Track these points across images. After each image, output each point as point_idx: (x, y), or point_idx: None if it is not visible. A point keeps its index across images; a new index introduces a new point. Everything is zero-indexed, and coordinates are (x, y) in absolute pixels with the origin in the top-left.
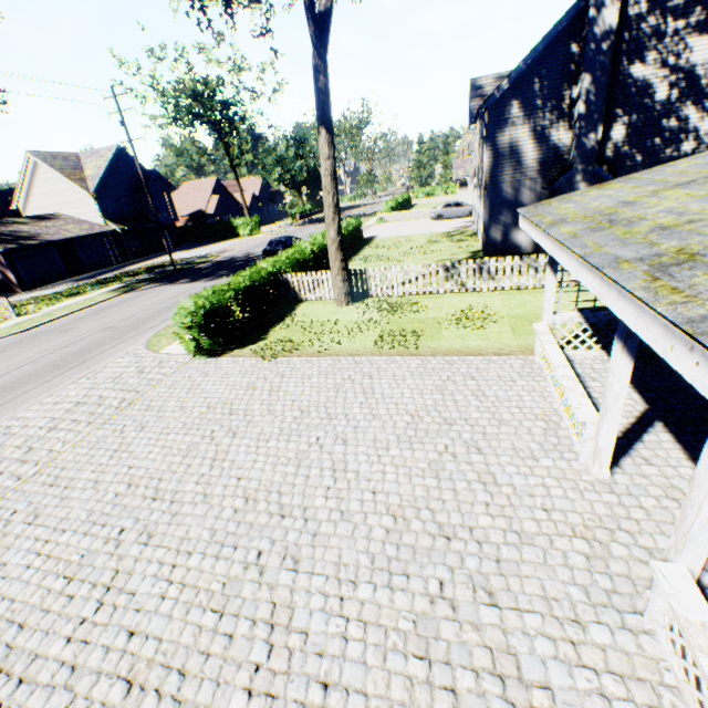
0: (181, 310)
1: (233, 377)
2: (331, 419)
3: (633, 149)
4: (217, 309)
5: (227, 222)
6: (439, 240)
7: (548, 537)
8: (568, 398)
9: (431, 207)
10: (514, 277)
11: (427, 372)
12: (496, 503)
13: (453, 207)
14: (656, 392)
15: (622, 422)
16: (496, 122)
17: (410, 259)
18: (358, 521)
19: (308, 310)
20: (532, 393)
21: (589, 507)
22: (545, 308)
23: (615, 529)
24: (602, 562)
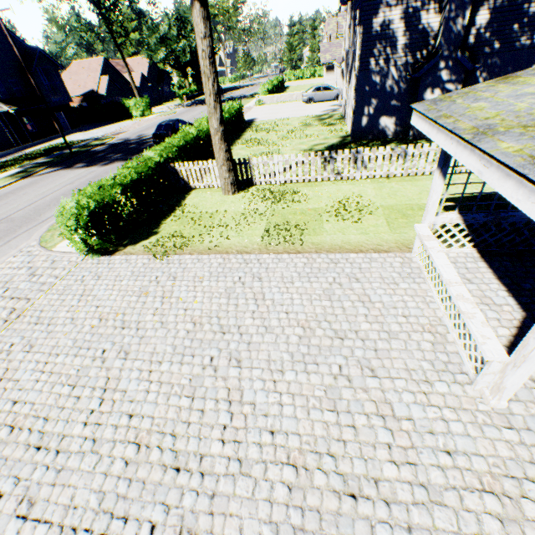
0: (63, 211)
1: (126, 280)
2: (224, 333)
3: (493, 36)
4: (104, 206)
5: (119, 103)
6: (312, 124)
7: (457, 492)
8: (468, 327)
9: (302, 90)
10: (385, 166)
11: (314, 273)
12: (398, 445)
13: (322, 91)
14: (529, 296)
15: (504, 333)
16: (371, 1)
17: (288, 143)
18: (258, 475)
19: (197, 199)
20: (415, 298)
21: (492, 448)
22: (429, 210)
23: (523, 479)
24: (518, 529)
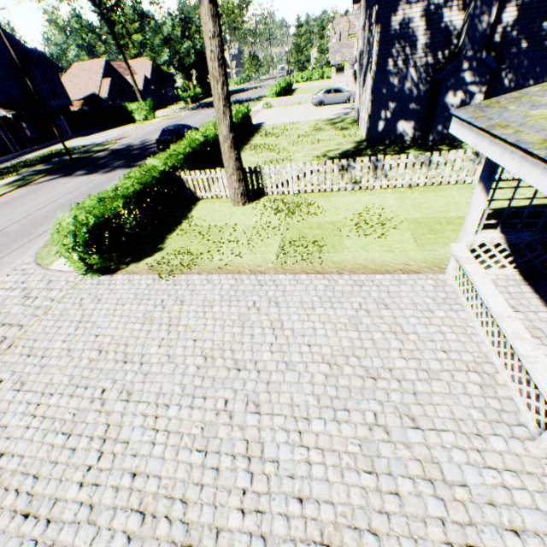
0: (60, 228)
1: (128, 304)
2: (239, 370)
3: (520, 35)
4: (104, 220)
5: (121, 107)
6: (323, 128)
7: None
8: (531, 374)
9: (311, 92)
10: (407, 175)
11: (337, 297)
12: (453, 521)
13: (332, 93)
14: None
15: None
16: None
17: (299, 149)
18: None
19: (204, 211)
20: (454, 329)
21: None
22: (467, 229)
23: None
24: None
